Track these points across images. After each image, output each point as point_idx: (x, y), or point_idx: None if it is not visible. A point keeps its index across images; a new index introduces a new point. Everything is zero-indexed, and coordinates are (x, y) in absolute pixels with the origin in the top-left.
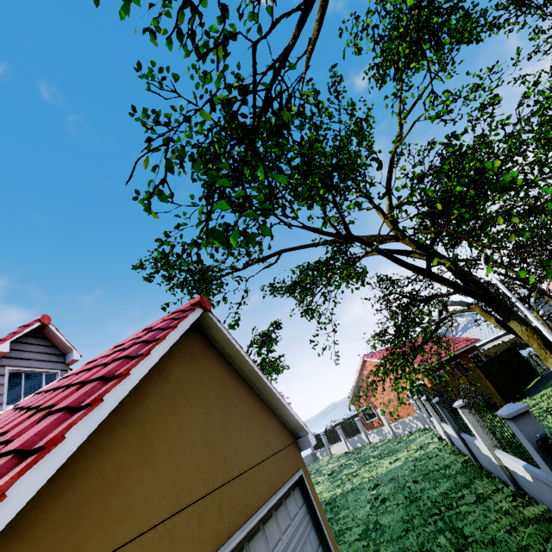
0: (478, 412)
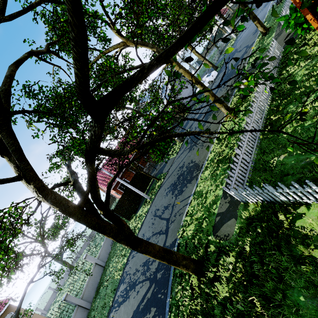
0: None
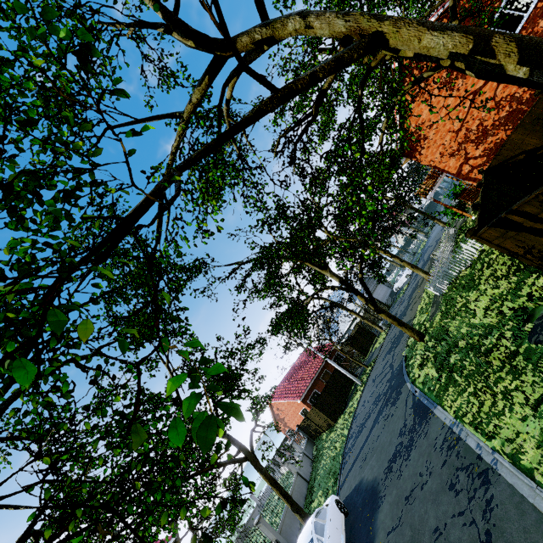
0: (253, 538)
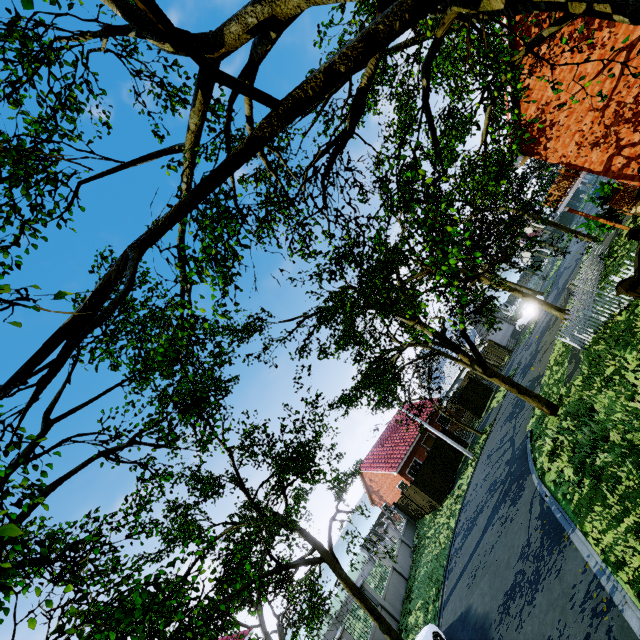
0: None
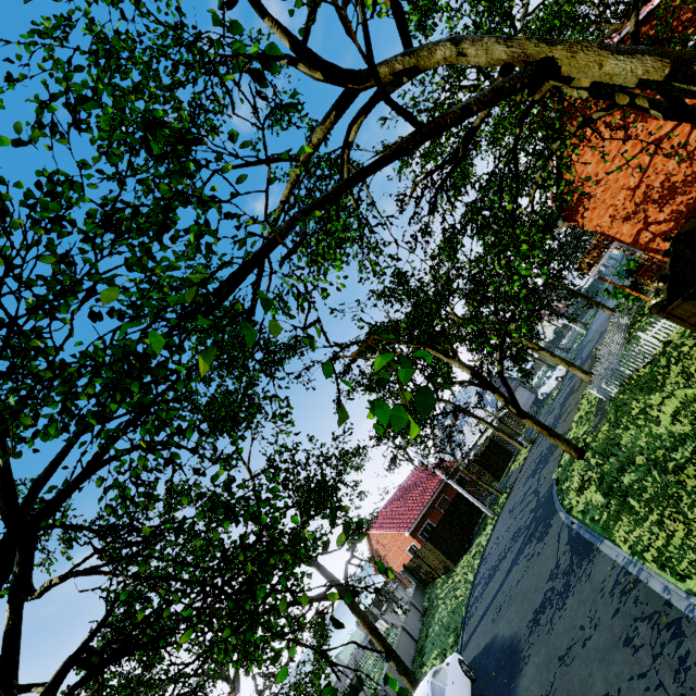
0: None
